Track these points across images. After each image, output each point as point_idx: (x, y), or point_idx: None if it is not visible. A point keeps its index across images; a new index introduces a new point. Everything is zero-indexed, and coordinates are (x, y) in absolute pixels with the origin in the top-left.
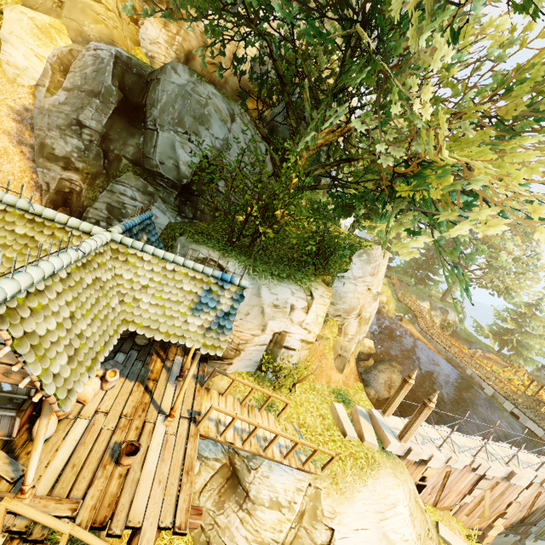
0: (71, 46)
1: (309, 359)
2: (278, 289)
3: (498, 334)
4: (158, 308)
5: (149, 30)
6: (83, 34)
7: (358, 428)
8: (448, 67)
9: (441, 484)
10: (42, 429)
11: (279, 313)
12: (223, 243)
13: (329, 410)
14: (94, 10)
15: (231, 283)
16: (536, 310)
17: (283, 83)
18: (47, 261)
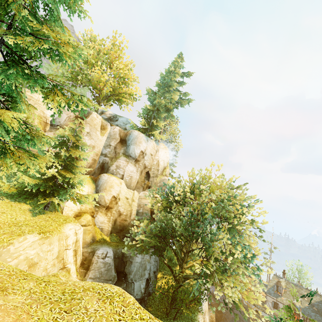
0: (82, 250)
1: None
2: None
3: None
4: None
5: (99, 218)
6: (86, 242)
7: None
8: None
9: None
10: None
11: None
12: (164, 317)
13: None
14: (88, 230)
15: None
16: None
17: (176, 254)
18: None
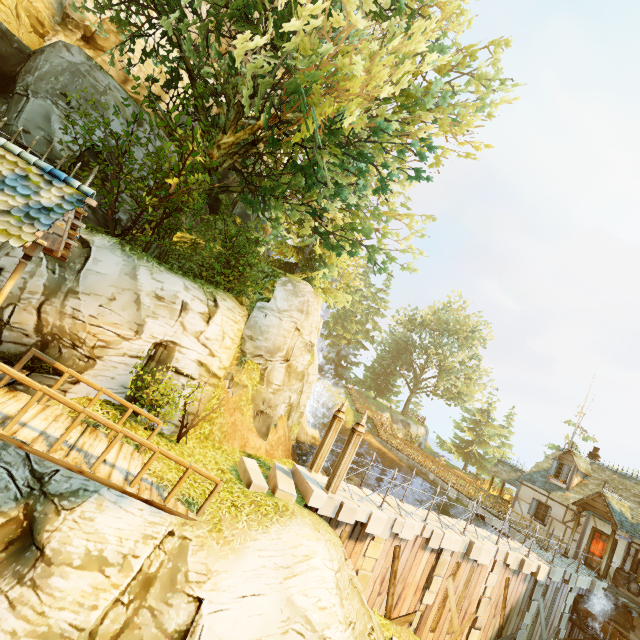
0: None
1: (216, 409)
2: (165, 276)
3: (461, 447)
4: None
5: None
6: None
7: (273, 482)
8: (337, 71)
9: (392, 573)
10: None
11: (164, 310)
12: None
13: (236, 468)
14: None
15: (66, 183)
16: (488, 417)
17: (193, 77)
18: None
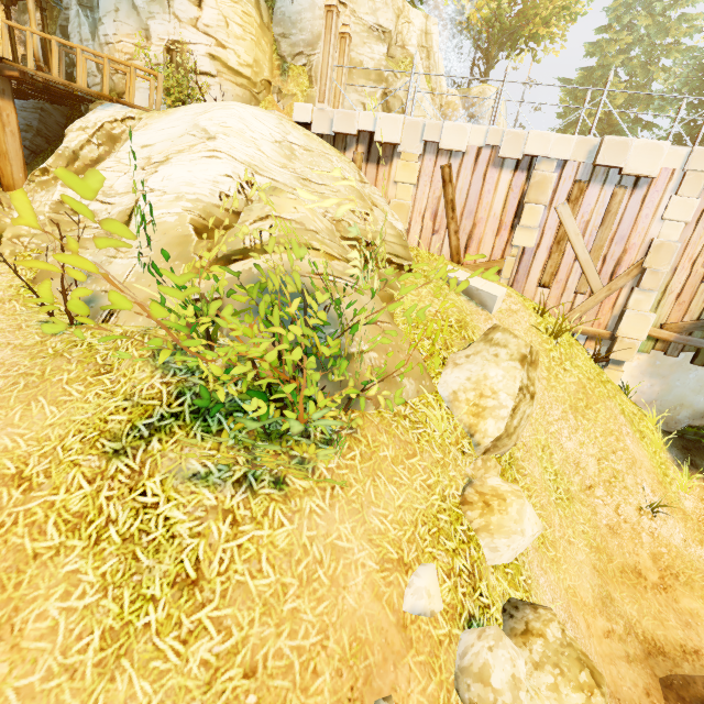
0: None
1: None
2: None
3: None
4: None
5: None
6: None
7: None
8: None
9: (446, 205)
10: None
11: (155, 5)
12: None
13: None
14: None
15: None
16: None
17: None
18: None
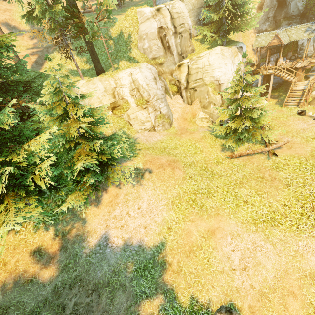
0: (261, 0)
1: None
2: None
3: None
4: (296, 36)
5: None
6: None
7: None
8: None
9: None
10: (281, 53)
11: None
12: None
13: None
14: None
15: (314, 23)
16: None
17: None
18: (279, 30)
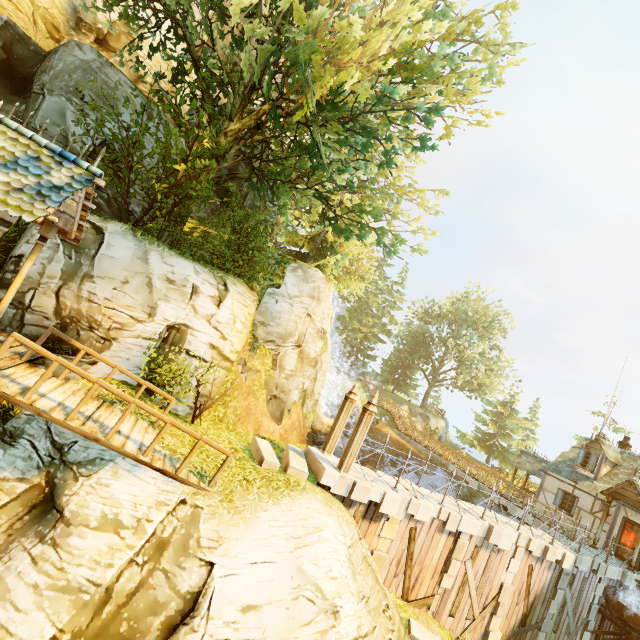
0: None
1: (229, 393)
2: (176, 260)
3: (483, 441)
4: None
5: None
6: None
7: (286, 461)
8: (339, 49)
9: (408, 555)
10: None
11: (176, 293)
12: None
13: (249, 448)
14: None
15: (75, 164)
16: (511, 409)
17: (198, 67)
18: None
